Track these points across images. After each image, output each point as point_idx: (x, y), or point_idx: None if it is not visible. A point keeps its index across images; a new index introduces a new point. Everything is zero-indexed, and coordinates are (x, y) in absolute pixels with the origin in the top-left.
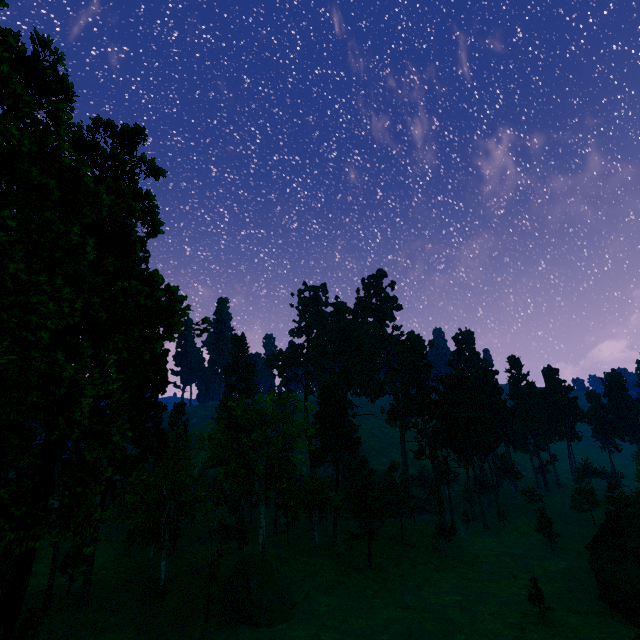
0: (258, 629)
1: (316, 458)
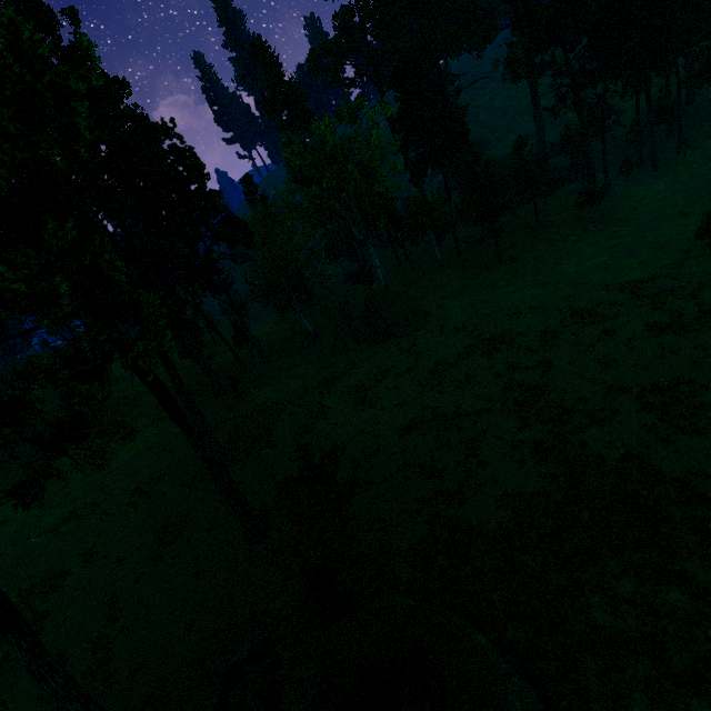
0: (400, 340)
1: (414, 176)
